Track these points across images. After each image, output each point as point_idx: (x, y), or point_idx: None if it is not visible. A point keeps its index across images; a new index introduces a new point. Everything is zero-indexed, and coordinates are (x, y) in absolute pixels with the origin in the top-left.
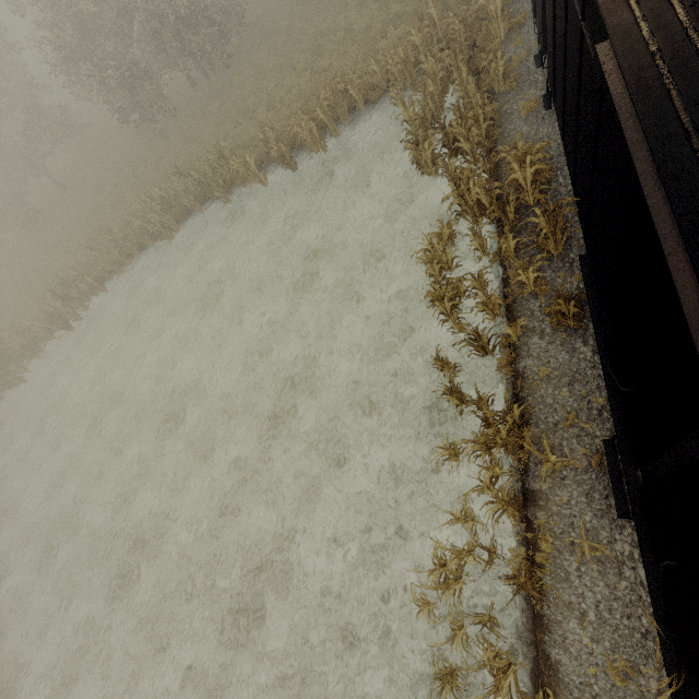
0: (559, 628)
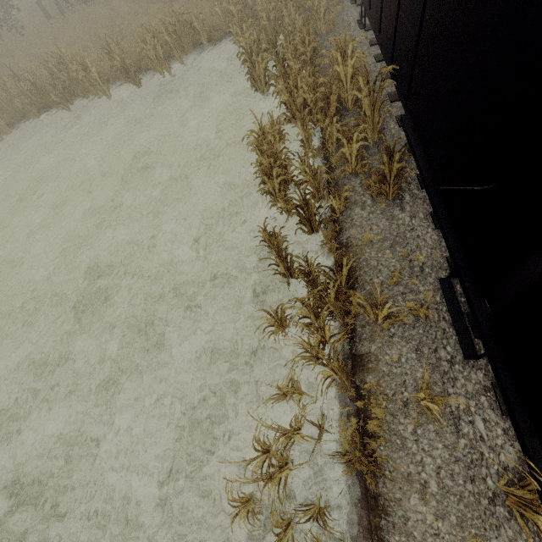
0: (399, 508)
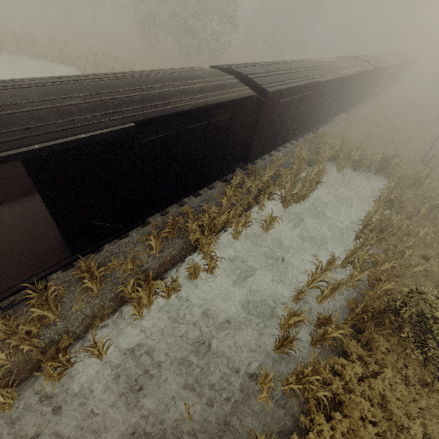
0: None
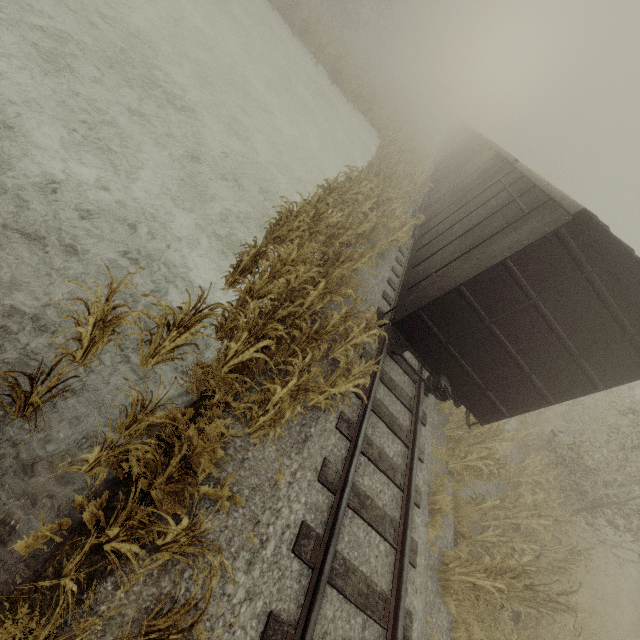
0: None
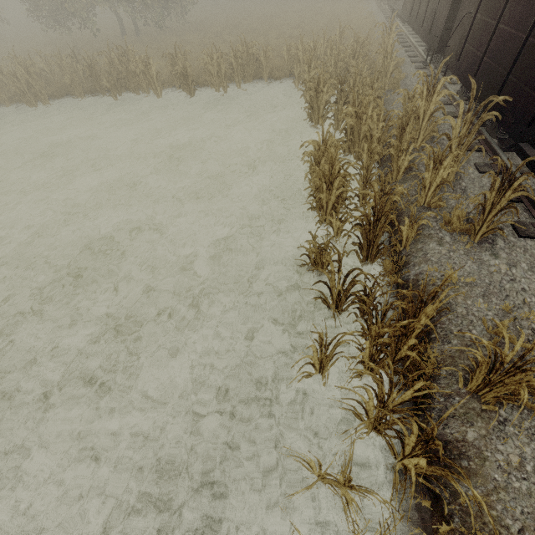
0: None
